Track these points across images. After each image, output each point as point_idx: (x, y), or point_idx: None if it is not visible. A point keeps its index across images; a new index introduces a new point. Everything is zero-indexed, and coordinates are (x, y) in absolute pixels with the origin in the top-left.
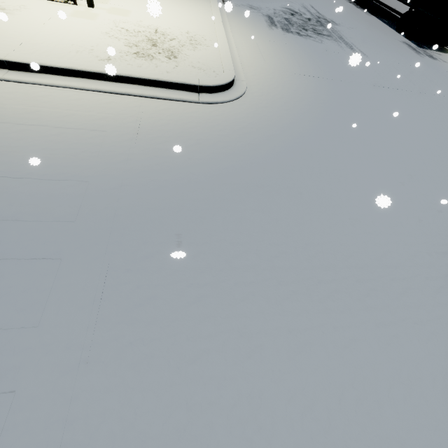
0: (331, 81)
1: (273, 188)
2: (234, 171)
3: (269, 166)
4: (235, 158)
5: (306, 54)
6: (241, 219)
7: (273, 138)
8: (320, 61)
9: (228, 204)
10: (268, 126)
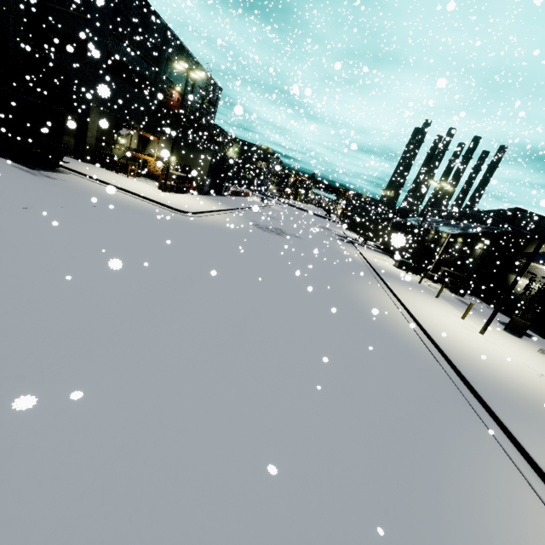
0: None
1: None
2: None
3: None
4: None
5: None
6: None
7: None
8: None
9: None
10: None
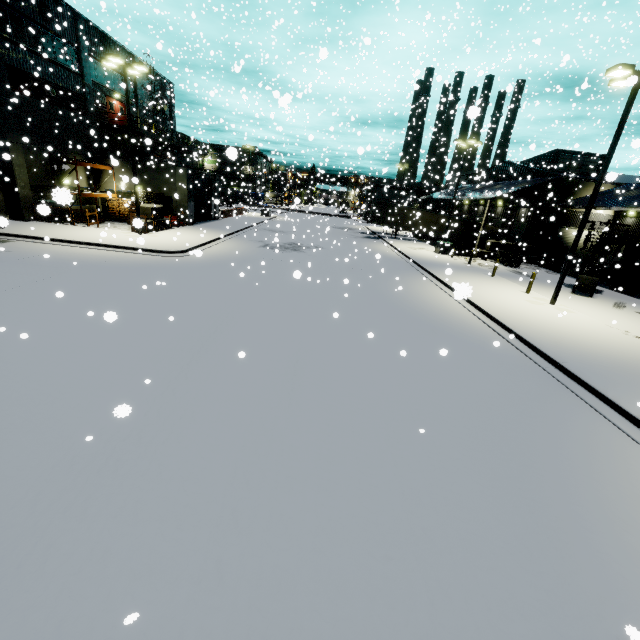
0: None
1: None
2: None
3: None
4: None
5: None
6: None
7: None
8: None
9: None
10: None
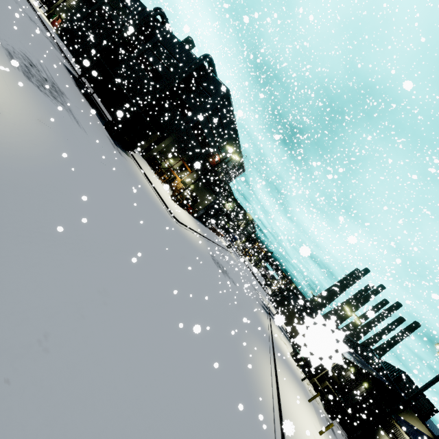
0: (66, 139)
1: (34, 192)
2: (3, 172)
3: (29, 178)
4: (2, 163)
5: (47, 109)
6: (16, 203)
7: (30, 161)
8: (58, 121)
9: (4, 191)
10: (24, 150)
